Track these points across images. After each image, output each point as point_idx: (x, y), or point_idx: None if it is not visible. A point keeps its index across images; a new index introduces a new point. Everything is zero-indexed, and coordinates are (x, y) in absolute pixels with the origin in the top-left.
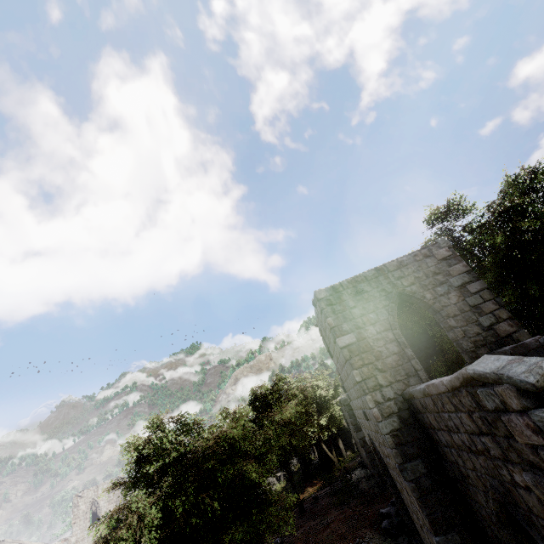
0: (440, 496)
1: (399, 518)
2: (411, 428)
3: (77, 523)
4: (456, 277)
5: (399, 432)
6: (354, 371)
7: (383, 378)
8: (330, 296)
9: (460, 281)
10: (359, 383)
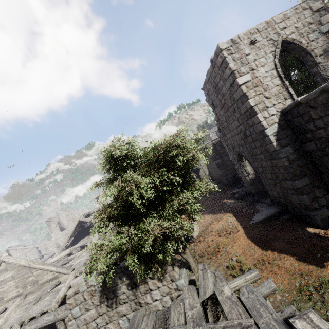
0: (299, 163)
1: (245, 192)
2: (285, 130)
3: (53, 232)
4: (325, 25)
5: (278, 133)
6: (250, 99)
7: (269, 102)
8: (230, 47)
9: (327, 28)
10: (252, 108)
